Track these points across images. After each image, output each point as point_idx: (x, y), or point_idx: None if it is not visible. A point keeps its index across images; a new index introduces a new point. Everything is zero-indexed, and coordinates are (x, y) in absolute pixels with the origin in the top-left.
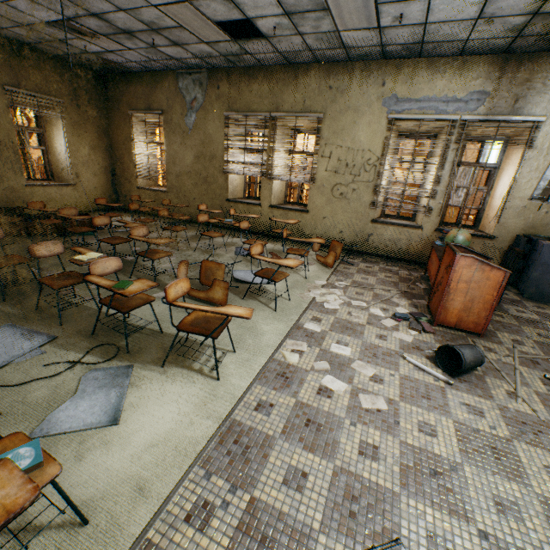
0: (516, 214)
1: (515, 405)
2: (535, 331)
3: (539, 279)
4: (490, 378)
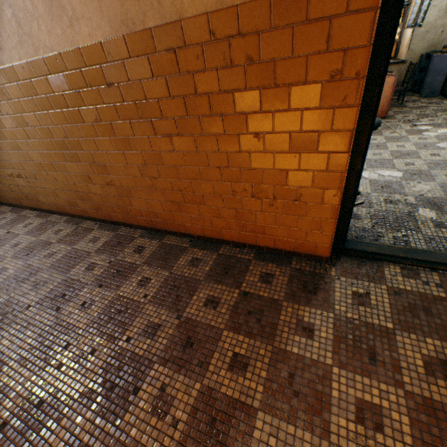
0: (420, 39)
1: (392, 135)
2: (419, 111)
3: (431, 82)
4: (384, 130)
